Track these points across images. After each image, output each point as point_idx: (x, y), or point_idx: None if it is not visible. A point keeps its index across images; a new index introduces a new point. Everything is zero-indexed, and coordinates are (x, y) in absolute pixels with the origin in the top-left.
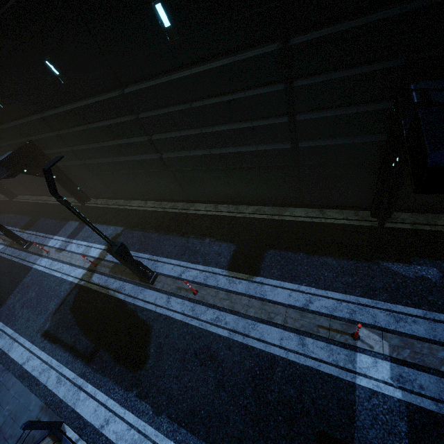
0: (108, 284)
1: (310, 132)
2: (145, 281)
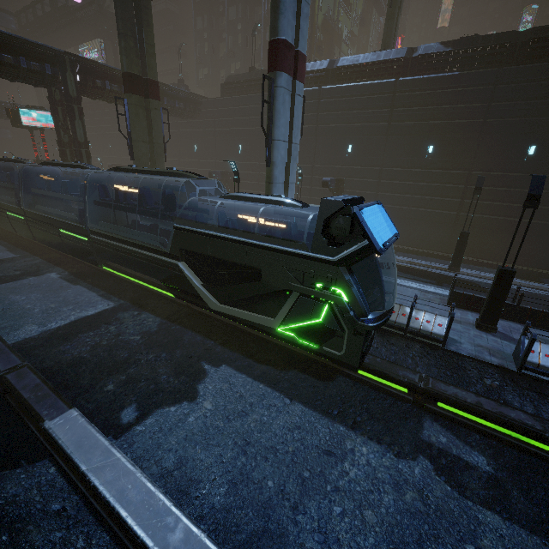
0: (414, 266)
1: None
2: (455, 267)
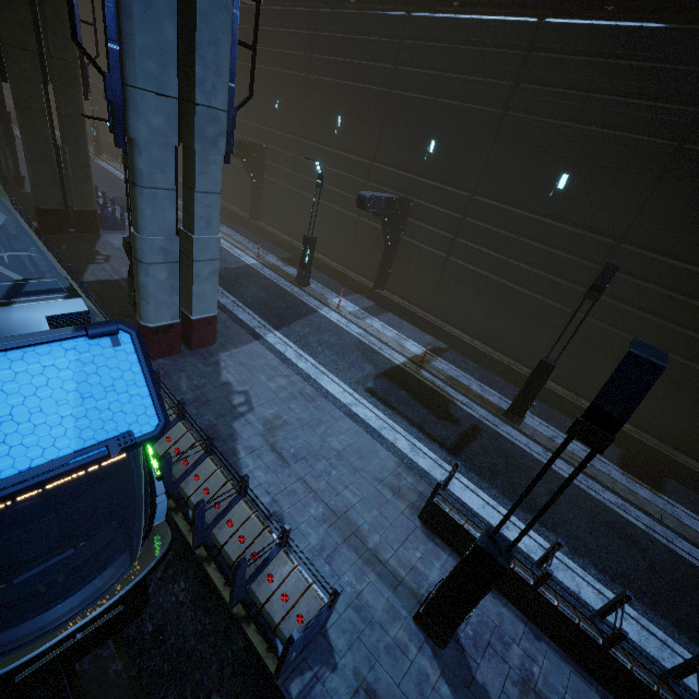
0: (449, 390)
1: None
2: (514, 416)
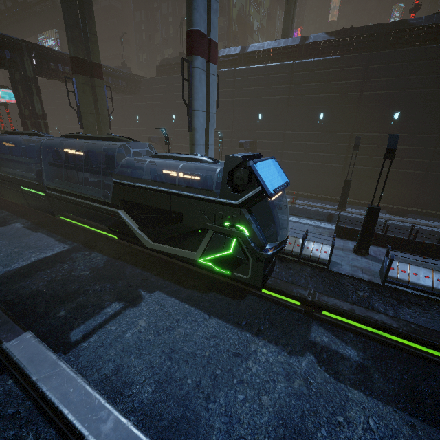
0: (311, 208)
1: (437, 168)
2: (342, 208)
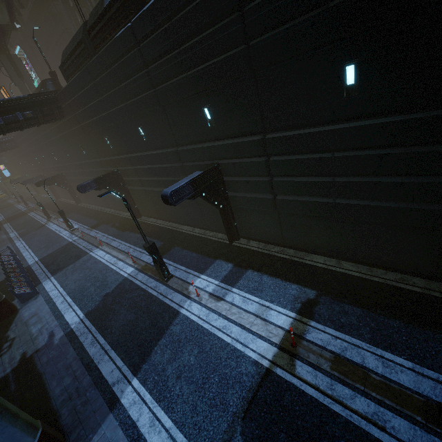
0: (340, 395)
1: None
2: None
